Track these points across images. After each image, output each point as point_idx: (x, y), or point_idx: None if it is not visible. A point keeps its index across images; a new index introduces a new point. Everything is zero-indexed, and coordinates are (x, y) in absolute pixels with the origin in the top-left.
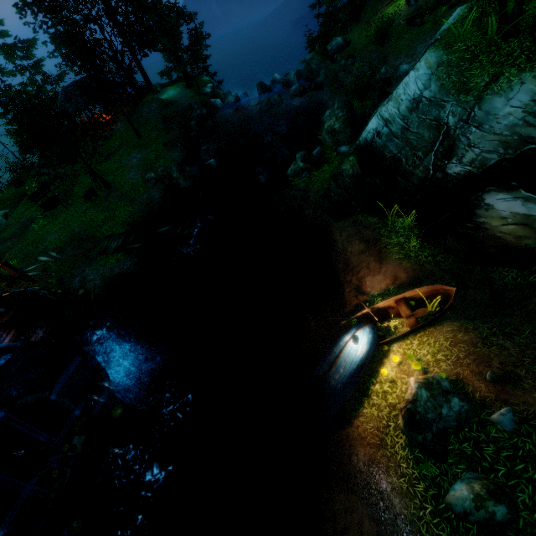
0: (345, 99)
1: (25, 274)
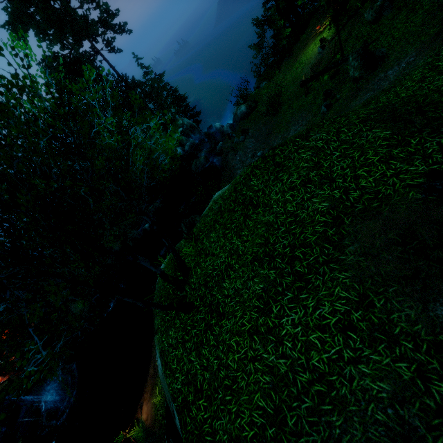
0: (187, 220)
1: None
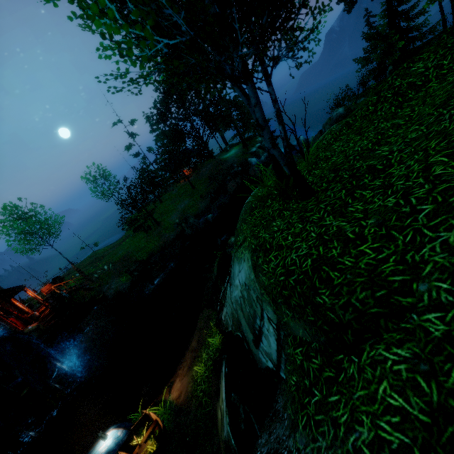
0: None
1: (88, 277)
